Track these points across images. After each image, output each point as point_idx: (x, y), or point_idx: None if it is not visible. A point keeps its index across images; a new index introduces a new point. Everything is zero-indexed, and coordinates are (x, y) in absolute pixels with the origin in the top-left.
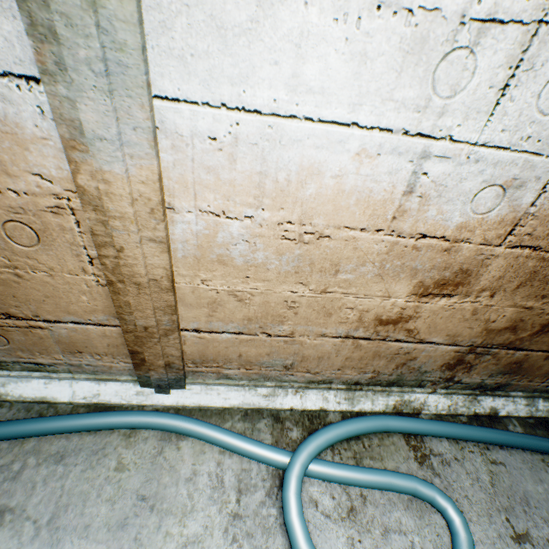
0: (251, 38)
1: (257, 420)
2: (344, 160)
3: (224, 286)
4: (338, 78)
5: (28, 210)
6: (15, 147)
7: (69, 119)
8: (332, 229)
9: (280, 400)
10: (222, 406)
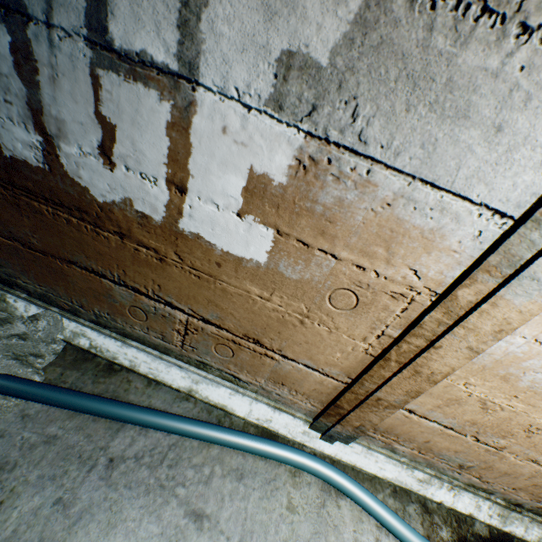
0: None
1: (406, 502)
2: None
3: (481, 394)
4: None
5: (371, 287)
6: (418, 248)
7: (510, 253)
8: None
9: (432, 489)
10: (375, 473)
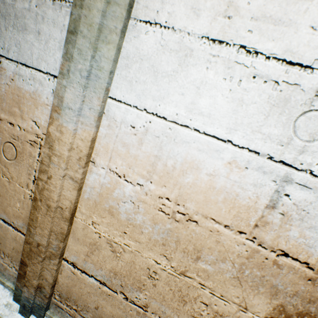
0: (171, 79)
1: None
2: (218, 164)
3: (106, 233)
4: (221, 110)
5: (20, 139)
6: (33, 106)
7: (61, 96)
8: (200, 216)
9: None
10: None
